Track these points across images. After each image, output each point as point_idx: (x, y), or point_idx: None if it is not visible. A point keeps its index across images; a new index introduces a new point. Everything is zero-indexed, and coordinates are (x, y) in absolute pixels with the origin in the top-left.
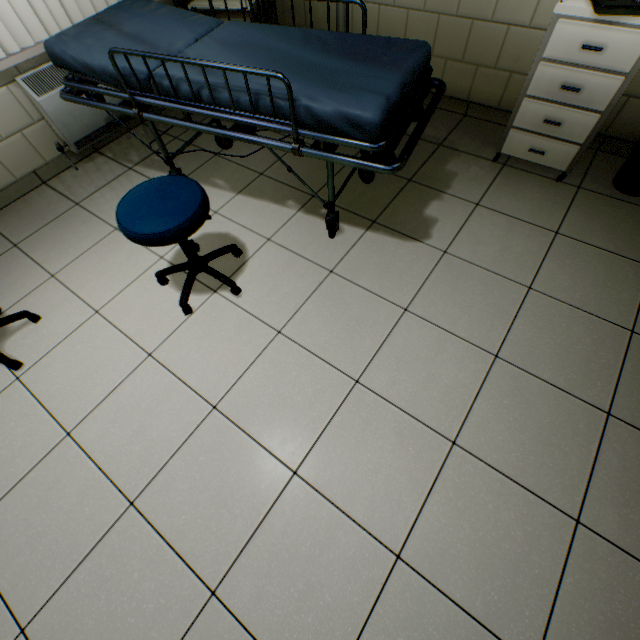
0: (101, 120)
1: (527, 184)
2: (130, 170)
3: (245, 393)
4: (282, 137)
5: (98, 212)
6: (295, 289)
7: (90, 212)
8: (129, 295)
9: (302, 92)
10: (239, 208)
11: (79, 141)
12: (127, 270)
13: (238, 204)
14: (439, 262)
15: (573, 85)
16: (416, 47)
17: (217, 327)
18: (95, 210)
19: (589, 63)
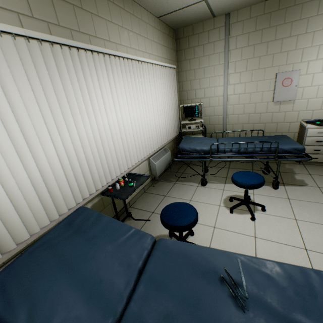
0: (163, 169)
1: (317, 167)
2: (175, 183)
3: (311, 241)
4: (221, 167)
5: (176, 197)
6: (283, 206)
7: (173, 197)
8: (221, 219)
9: (273, 146)
10: (230, 187)
11: (158, 176)
12: (210, 211)
13: (228, 186)
14: (320, 190)
15: (319, 141)
16: (285, 136)
17: (270, 222)
18: (175, 196)
19: (321, 136)
